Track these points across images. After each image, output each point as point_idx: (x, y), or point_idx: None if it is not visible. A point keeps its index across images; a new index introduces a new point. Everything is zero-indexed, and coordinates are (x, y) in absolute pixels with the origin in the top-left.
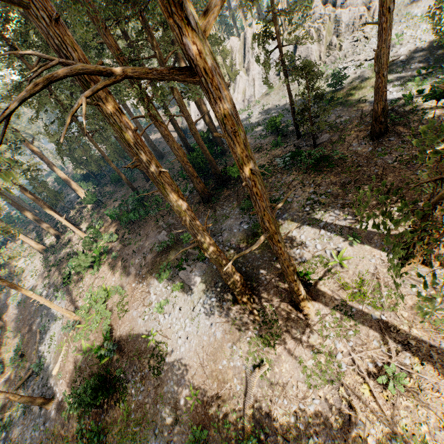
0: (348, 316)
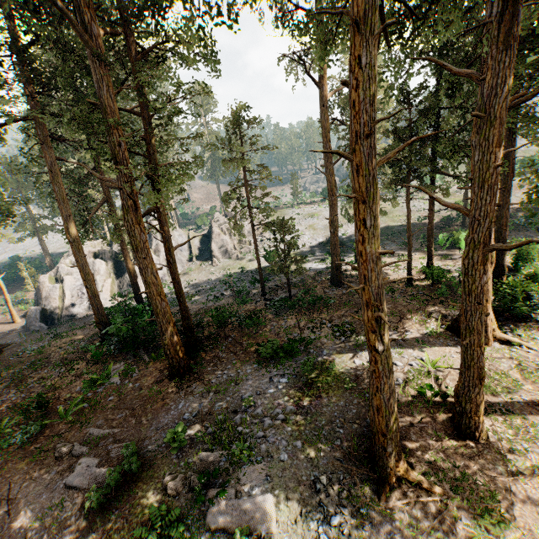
0: (506, 413)
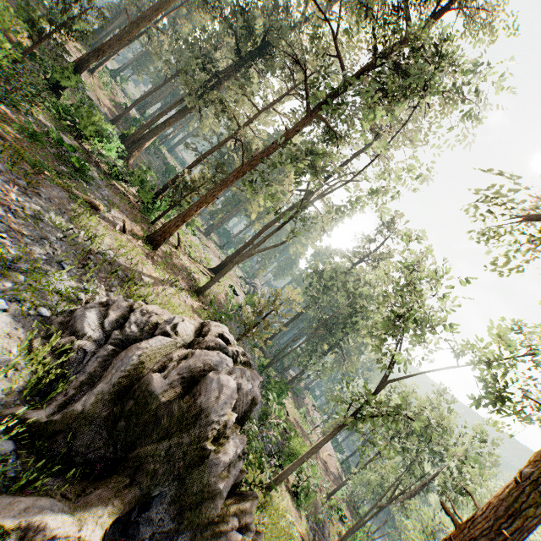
0: None
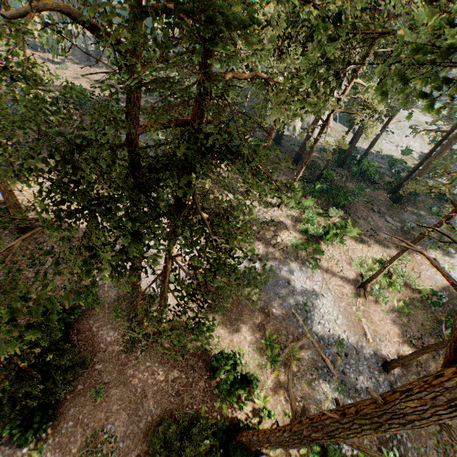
0: None
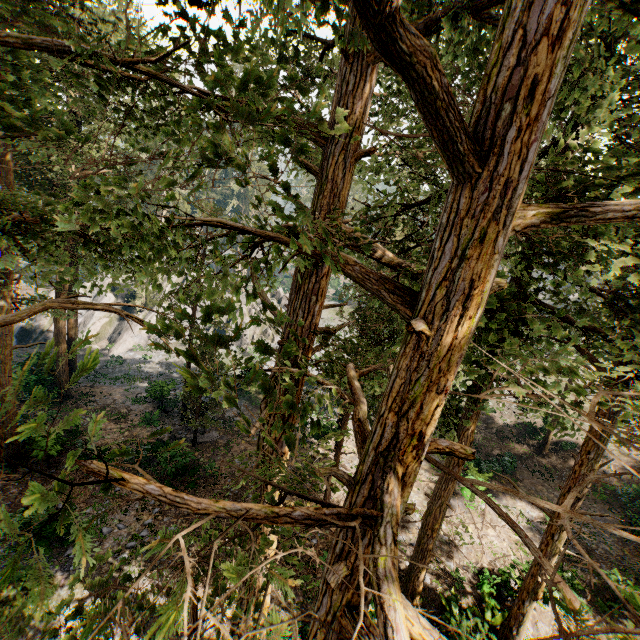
0: None
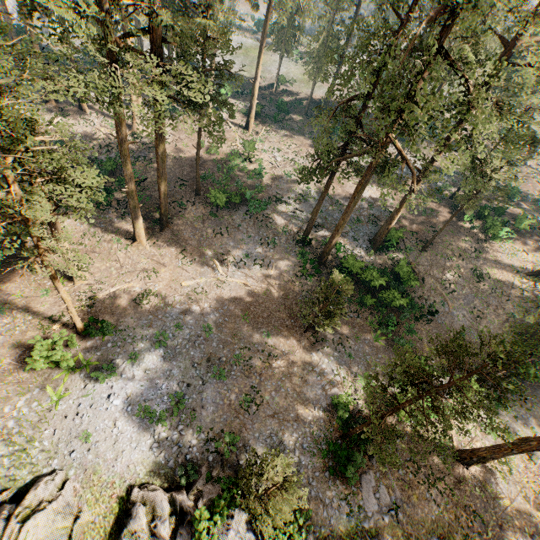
0: (103, 114)
